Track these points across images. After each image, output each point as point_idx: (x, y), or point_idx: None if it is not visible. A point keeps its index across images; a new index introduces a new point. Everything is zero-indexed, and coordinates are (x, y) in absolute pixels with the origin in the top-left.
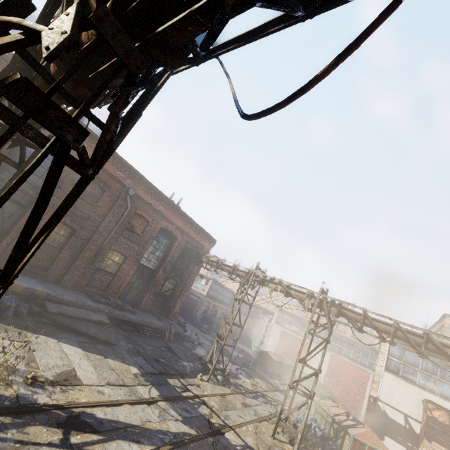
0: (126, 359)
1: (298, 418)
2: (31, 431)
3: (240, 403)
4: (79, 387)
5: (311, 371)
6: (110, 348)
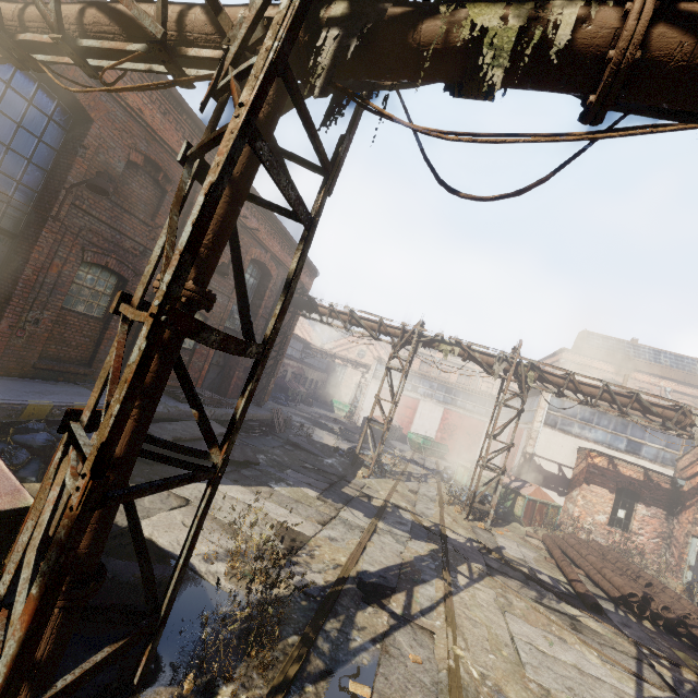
0: (285, 480)
1: (460, 490)
2: (362, 623)
3: (410, 492)
4: (312, 543)
5: (420, 430)
6: (255, 470)
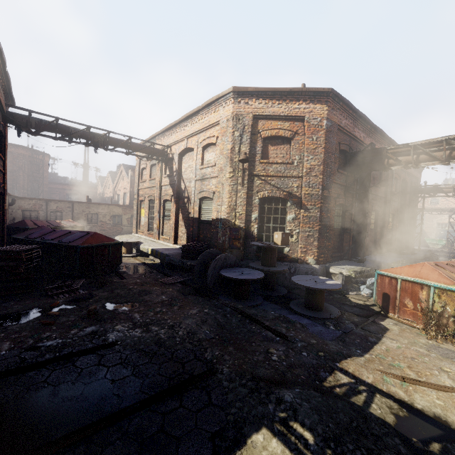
0: None
1: None
2: None
3: None
4: None
5: None
6: None
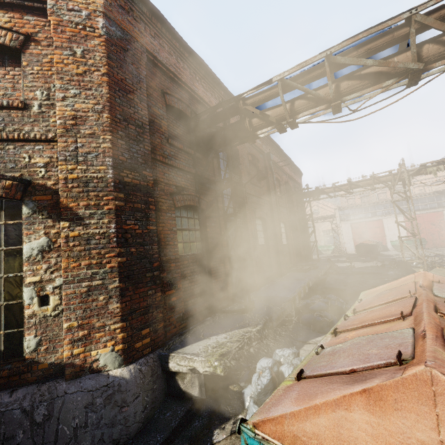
0: None
1: None
2: None
3: None
4: None
5: (393, 238)
6: None
